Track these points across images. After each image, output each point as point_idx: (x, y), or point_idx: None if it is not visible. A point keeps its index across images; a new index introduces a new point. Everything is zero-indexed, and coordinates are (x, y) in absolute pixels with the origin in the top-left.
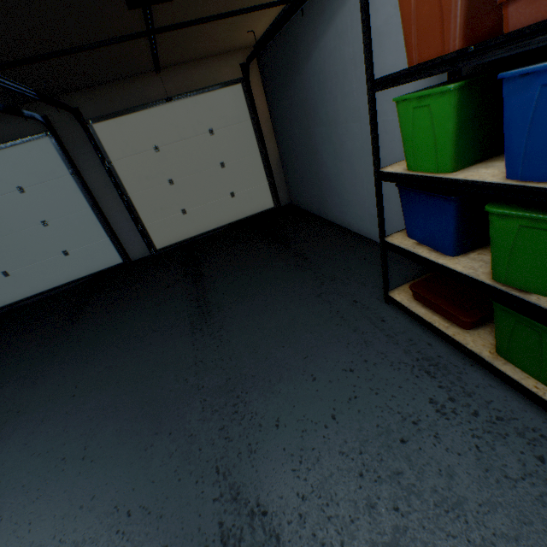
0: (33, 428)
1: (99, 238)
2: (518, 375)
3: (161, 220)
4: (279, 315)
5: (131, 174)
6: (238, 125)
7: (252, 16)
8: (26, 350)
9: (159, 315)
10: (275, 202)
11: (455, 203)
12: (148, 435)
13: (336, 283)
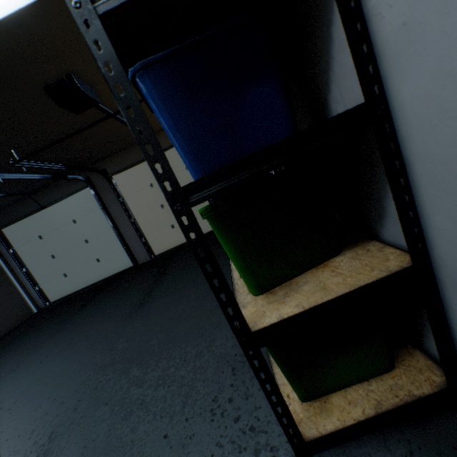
0: (10, 383)
1: (118, 249)
2: (283, 380)
3: (157, 234)
4: (180, 307)
5: (136, 204)
6: None
7: None
8: (49, 327)
9: (120, 305)
10: None
11: None
12: (45, 398)
13: None
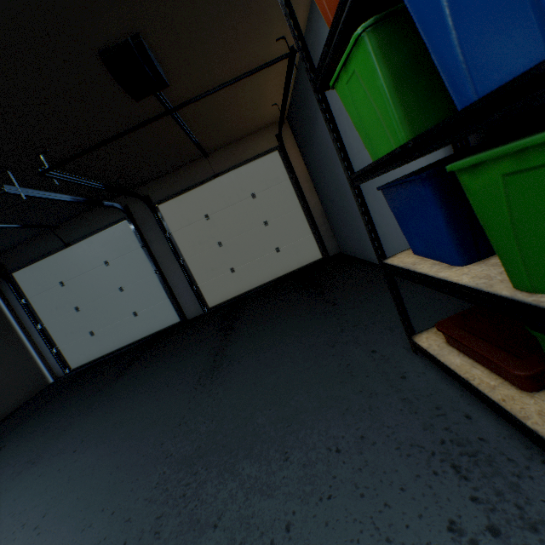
0: (30, 483)
1: (161, 300)
2: None
3: (212, 280)
4: (282, 370)
5: (186, 241)
6: (278, 185)
7: (267, 90)
8: (76, 402)
9: (179, 370)
10: (323, 252)
11: (428, 183)
12: (95, 510)
13: (357, 329)
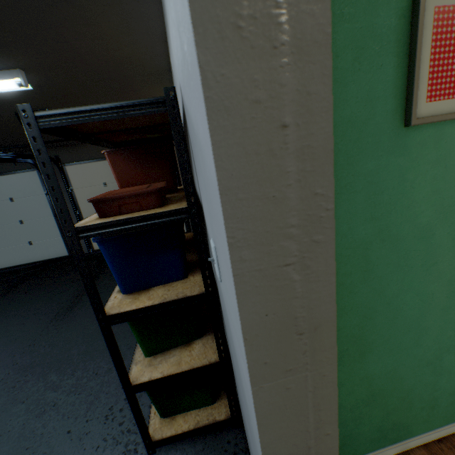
0: None
1: (55, 236)
2: None
3: None
4: None
5: (85, 198)
6: None
7: None
8: None
9: (48, 303)
10: (188, 228)
11: None
12: None
13: None
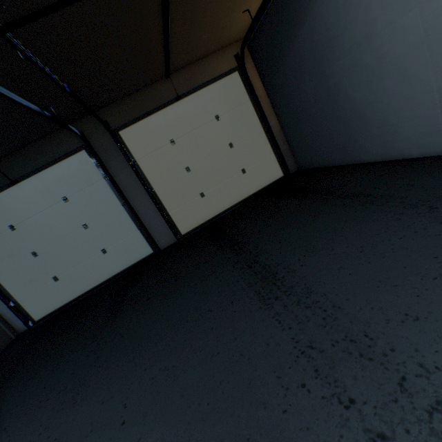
0: None
1: (131, 233)
2: None
3: (182, 207)
4: (400, 257)
5: (153, 169)
6: (240, 107)
7: None
8: (69, 354)
9: (208, 292)
10: (283, 171)
11: None
12: None
13: None
